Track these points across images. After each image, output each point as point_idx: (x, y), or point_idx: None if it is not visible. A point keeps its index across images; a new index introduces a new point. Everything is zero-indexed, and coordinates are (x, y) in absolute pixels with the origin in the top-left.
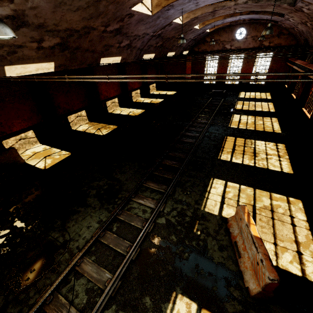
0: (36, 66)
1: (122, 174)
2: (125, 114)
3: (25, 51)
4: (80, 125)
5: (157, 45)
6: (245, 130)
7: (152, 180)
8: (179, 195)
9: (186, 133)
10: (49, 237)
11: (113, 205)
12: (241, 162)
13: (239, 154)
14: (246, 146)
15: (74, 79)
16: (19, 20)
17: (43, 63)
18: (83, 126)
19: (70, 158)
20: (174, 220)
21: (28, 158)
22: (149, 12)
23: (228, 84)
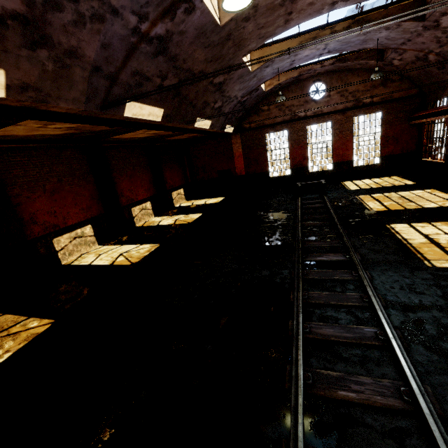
0: None
1: None
2: (104, 263)
3: None
4: None
5: (164, 85)
6: None
7: None
8: None
9: (315, 329)
10: None
11: None
12: None
13: None
14: None
15: None
16: None
17: None
18: None
19: None
20: None
21: None
22: None
23: (315, 172)
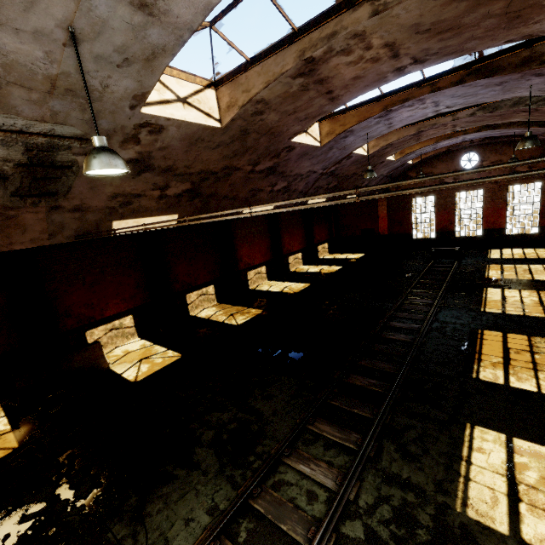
0: (153, 220)
1: (265, 401)
2: (276, 290)
3: (143, 201)
4: (204, 308)
5: (329, 187)
6: (522, 317)
7: (328, 417)
8: (391, 461)
9: (391, 323)
10: (107, 535)
11: (244, 471)
12: (535, 389)
13: (524, 370)
14: (536, 353)
15: (197, 221)
16: (143, 164)
17: (163, 216)
18: (208, 310)
19: (178, 363)
20: (386, 534)
21: (114, 361)
22: (317, 143)
23: (461, 237)
